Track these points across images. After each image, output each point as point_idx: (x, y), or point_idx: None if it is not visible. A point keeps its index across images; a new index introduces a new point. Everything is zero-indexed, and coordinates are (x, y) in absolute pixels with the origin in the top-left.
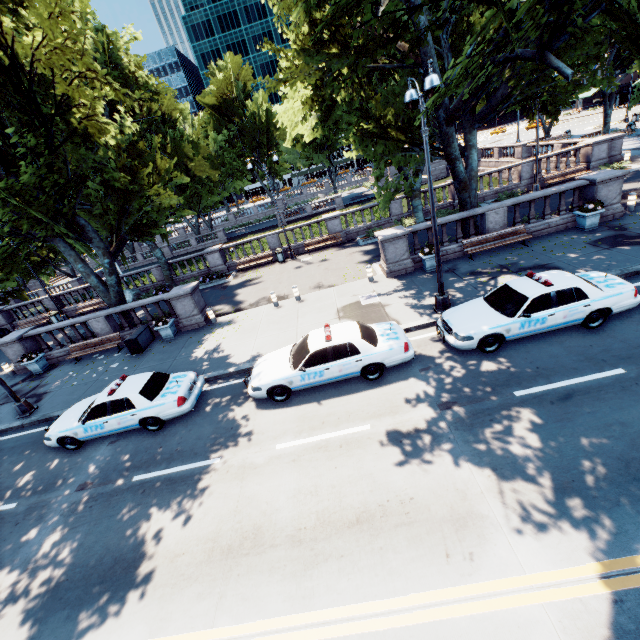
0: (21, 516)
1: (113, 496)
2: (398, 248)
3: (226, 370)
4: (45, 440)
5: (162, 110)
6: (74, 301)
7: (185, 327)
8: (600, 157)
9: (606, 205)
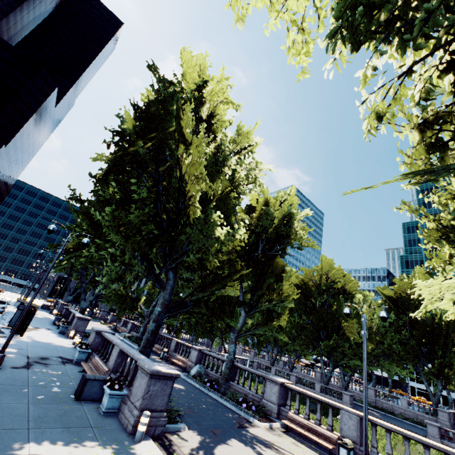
0: None
1: None
2: None
3: None
4: None
5: (345, 286)
6: (181, 352)
7: (123, 413)
8: None
9: None
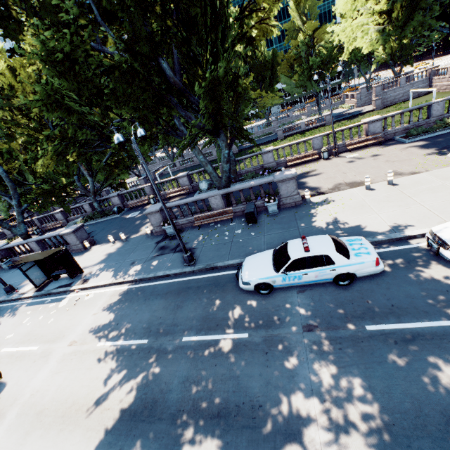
0: (264, 346)
1: (358, 342)
2: None
3: (375, 238)
4: (242, 284)
5: None
6: (163, 189)
7: (284, 205)
8: None
9: None
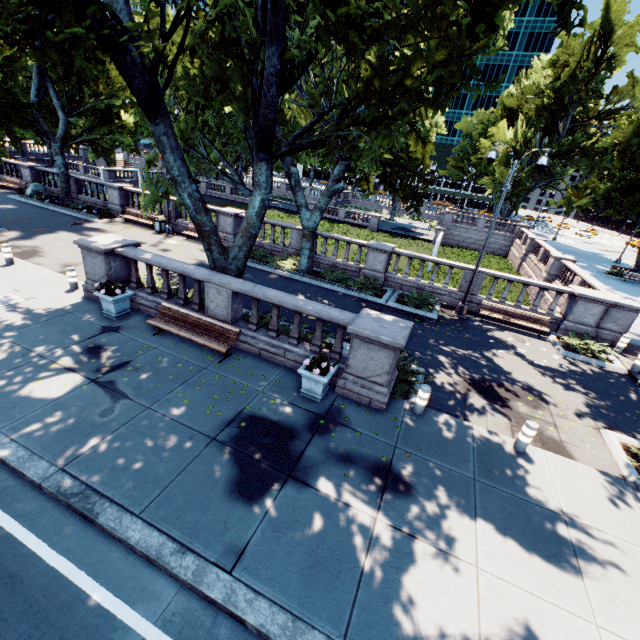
0: None
1: None
2: (97, 265)
3: None
4: None
5: None
6: (11, 173)
7: None
8: (584, 320)
9: (365, 377)
